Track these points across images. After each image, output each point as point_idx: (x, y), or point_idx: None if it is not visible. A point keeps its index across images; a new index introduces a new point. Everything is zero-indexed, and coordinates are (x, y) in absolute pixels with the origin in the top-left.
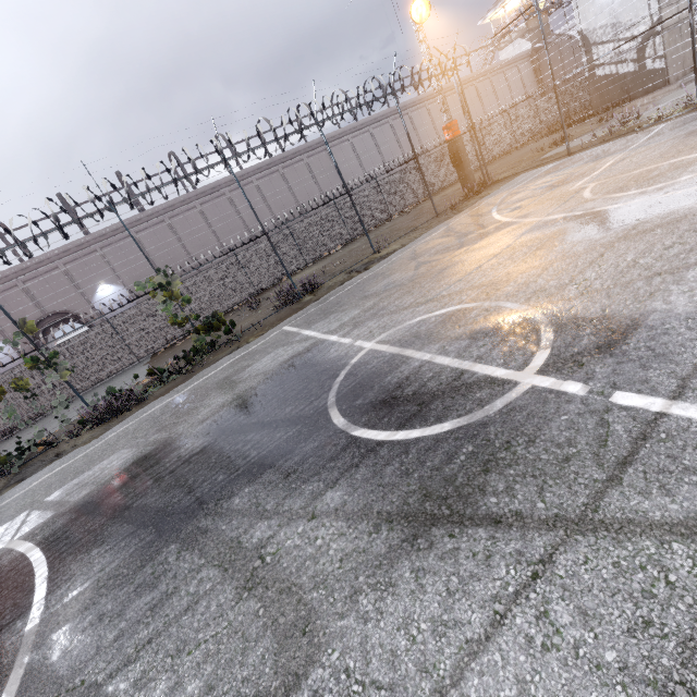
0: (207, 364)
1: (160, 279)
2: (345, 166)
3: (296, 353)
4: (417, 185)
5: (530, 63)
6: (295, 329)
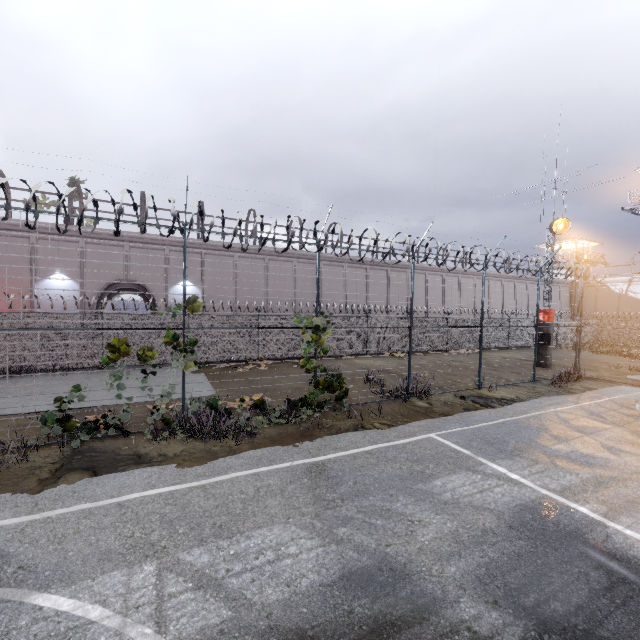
0: (325, 427)
1: (318, 321)
2: (415, 290)
3: (523, 501)
4: (475, 336)
5: (569, 289)
6: (463, 449)
